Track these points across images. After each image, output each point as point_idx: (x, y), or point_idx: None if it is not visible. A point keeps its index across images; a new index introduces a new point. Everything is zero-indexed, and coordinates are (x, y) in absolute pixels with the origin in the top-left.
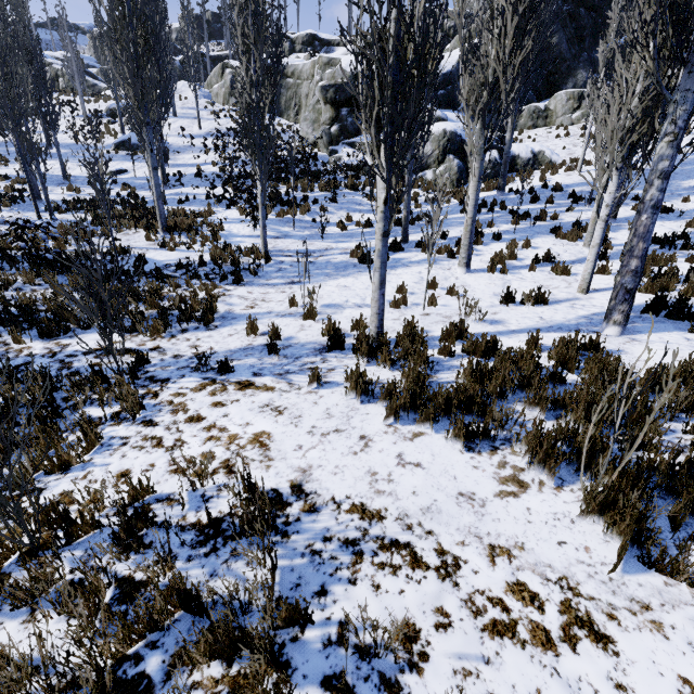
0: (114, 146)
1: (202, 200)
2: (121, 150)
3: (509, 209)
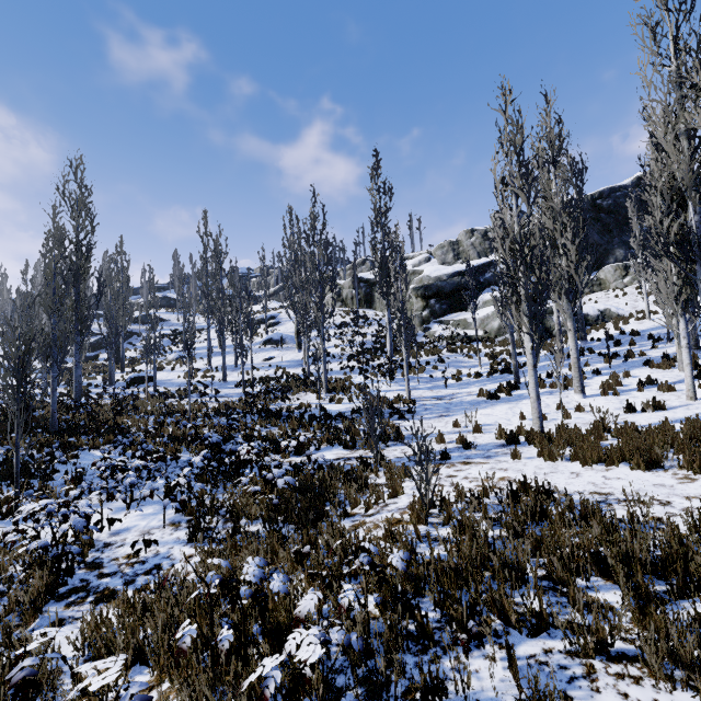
0: (263, 343)
1: (337, 371)
2: (268, 344)
3: (597, 353)
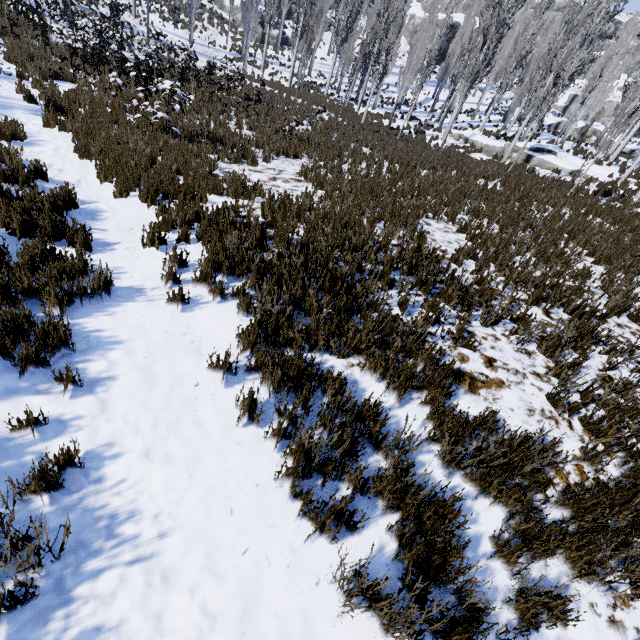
0: None
1: None
2: None
3: (279, 61)
